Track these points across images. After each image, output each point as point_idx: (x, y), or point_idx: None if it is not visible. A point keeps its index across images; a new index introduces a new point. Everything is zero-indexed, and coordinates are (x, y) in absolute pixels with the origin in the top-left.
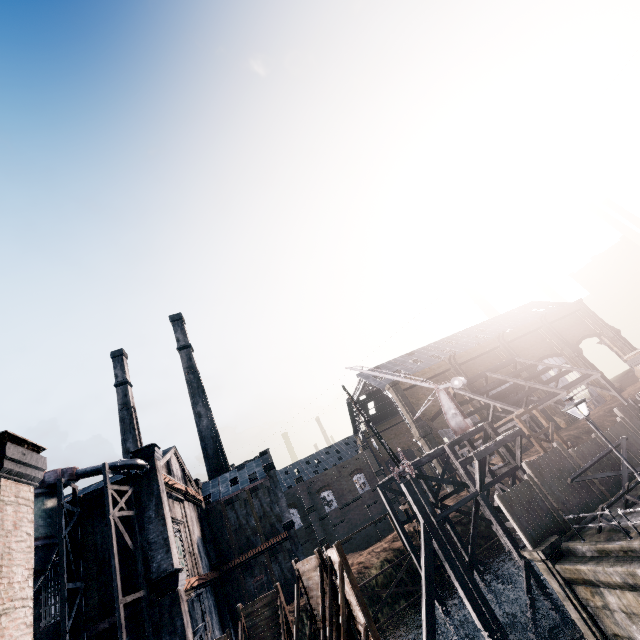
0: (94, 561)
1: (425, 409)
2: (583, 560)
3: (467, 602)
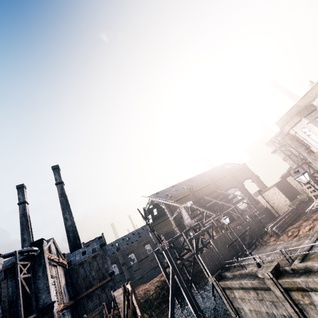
0: (7, 302)
1: (178, 213)
2: (228, 279)
3: (188, 301)
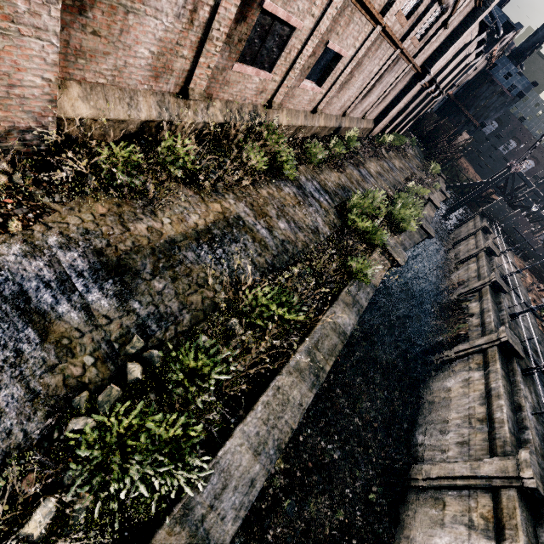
0: None
1: None
2: (481, 219)
3: (461, 199)
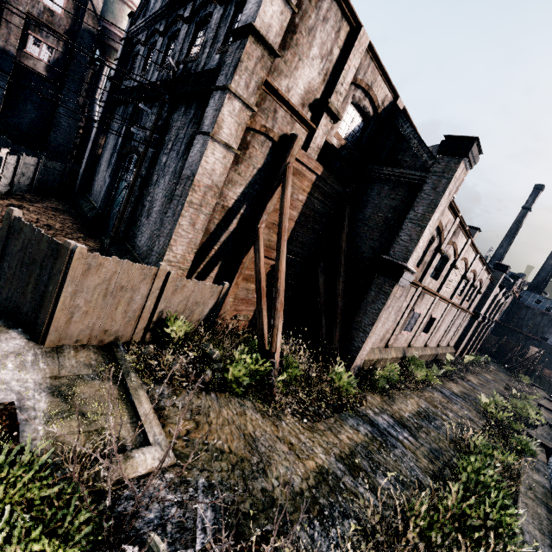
0: None
1: None
2: None
3: None
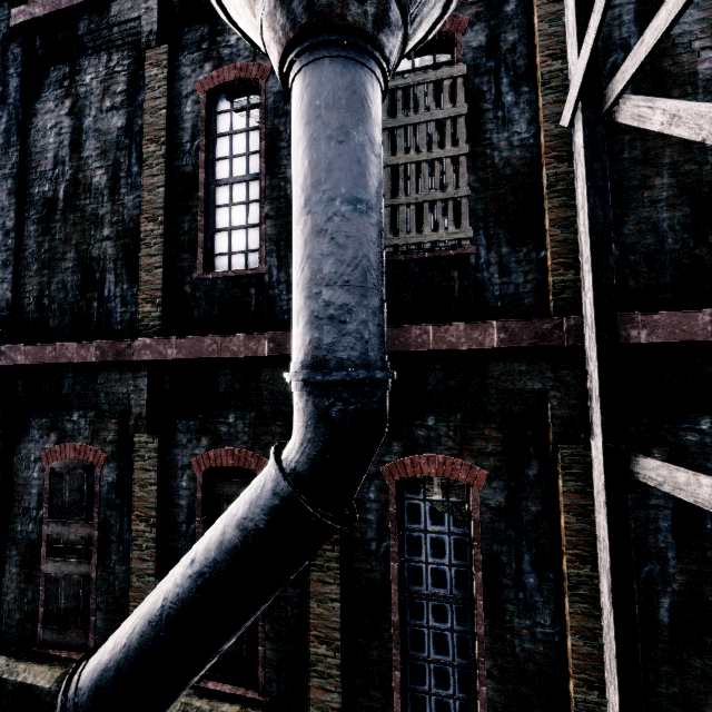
0: None
1: None
2: None
3: None
